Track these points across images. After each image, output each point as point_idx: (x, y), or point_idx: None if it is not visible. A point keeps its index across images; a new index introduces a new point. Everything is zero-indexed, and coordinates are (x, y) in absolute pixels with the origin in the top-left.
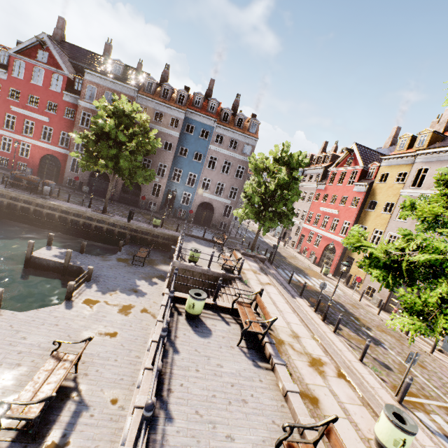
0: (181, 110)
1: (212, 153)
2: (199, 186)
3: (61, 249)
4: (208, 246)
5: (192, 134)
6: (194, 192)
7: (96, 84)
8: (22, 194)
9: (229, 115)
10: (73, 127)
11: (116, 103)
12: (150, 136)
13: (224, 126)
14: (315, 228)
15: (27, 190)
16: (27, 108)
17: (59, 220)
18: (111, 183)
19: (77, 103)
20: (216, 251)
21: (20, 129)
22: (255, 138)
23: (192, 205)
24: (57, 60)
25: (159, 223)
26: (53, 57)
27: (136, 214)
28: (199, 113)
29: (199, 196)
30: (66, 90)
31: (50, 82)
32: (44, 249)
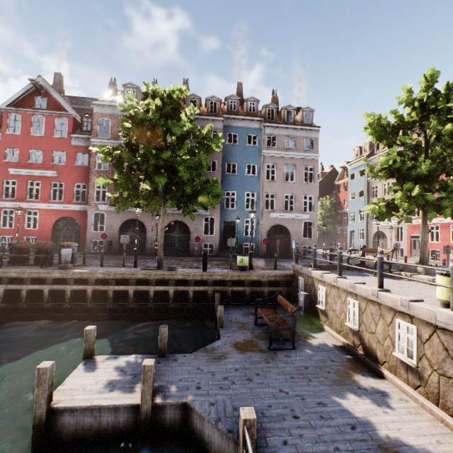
0: (217, 117)
1: (267, 160)
2: (262, 206)
3: (117, 358)
4: (361, 275)
5: (237, 143)
6: (258, 216)
7: (108, 115)
8: (28, 269)
9: (274, 111)
10: (89, 175)
11: (153, 88)
12: (205, 133)
13: (274, 123)
14: (440, 218)
15: (37, 263)
16: (29, 166)
17: (94, 299)
18: (162, 218)
19: (89, 144)
20: (389, 279)
21: (23, 194)
22: (315, 128)
23: (259, 234)
24: (58, 103)
25: (247, 262)
26: (53, 100)
27: (197, 262)
28: (240, 117)
29: (265, 219)
30: (73, 134)
31: (53, 129)
32: (79, 372)
